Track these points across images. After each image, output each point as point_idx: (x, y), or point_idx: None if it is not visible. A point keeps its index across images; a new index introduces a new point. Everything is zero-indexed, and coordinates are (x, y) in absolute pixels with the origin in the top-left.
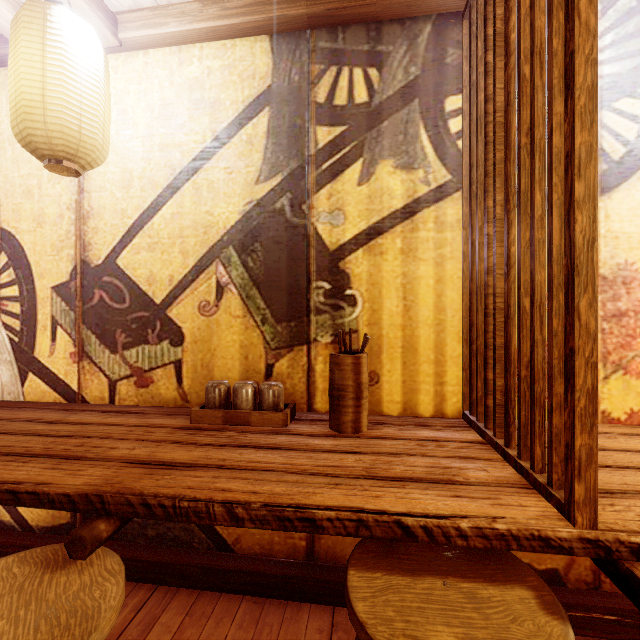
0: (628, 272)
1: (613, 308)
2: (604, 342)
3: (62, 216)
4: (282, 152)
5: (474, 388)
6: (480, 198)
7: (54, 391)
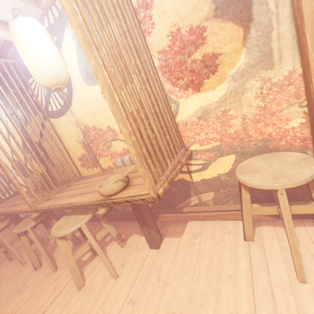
0: (87, 127)
1: (90, 139)
2: (94, 149)
3: (1, 151)
4: (16, 121)
5: (72, 171)
6: (38, 127)
7: (26, 188)
